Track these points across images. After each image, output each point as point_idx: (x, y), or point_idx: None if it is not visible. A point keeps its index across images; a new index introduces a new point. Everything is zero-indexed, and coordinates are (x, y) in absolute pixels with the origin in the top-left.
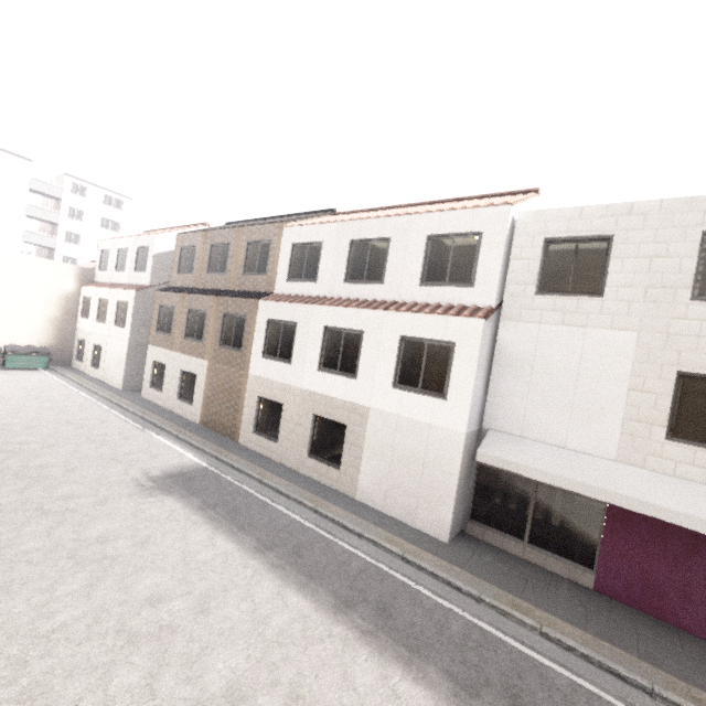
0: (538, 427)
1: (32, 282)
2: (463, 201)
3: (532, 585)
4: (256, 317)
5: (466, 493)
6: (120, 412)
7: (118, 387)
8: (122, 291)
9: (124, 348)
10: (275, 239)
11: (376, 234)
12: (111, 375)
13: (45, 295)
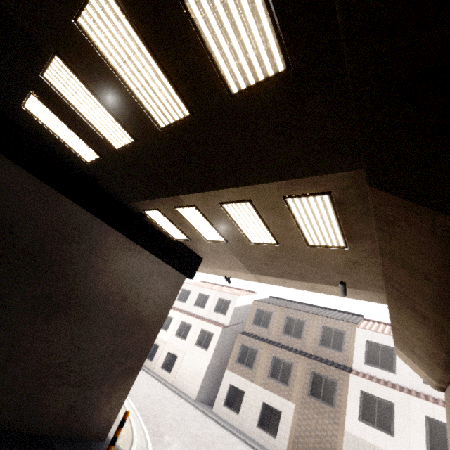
0: None
1: None
2: None
3: None
4: (348, 385)
5: None
6: (224, 429)
7: (191, 396)
8: (209, 324)
9: (204, 365)
10: (349, 332)
11: None
12: (185, 383)
13: None
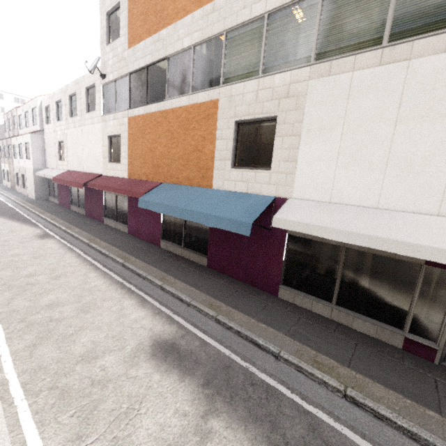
0: (50, 164)
1: None
2: None
3: (41, 203)
4: (11, 144)
5: (47, 188)
6: None
7: None
8: None
9: None
10: (16, 114)
11: (27, 109)
12: None
13: None
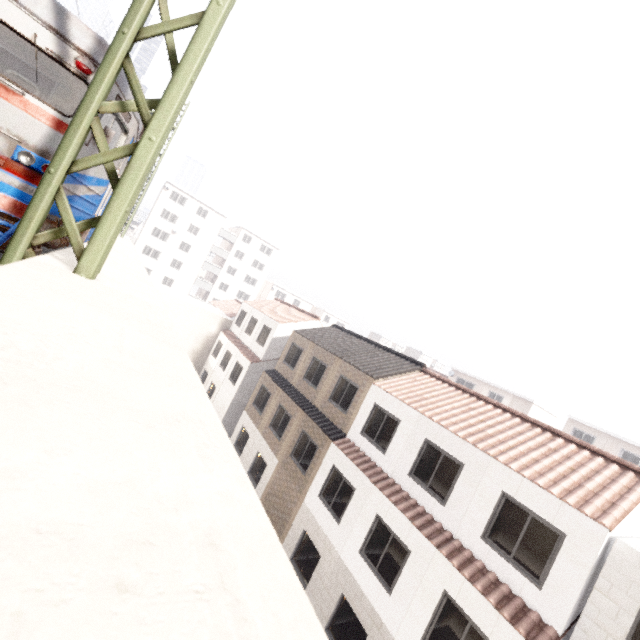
0: None
1: (192, 324)
2: (558, 439)
3: None
4: (325, 454)
5: None
6: None
7: None
8: (243, 357)
9: (228, 401)
10: (362, 389)
11: (451, 451)
12: None
13: (197, 333)
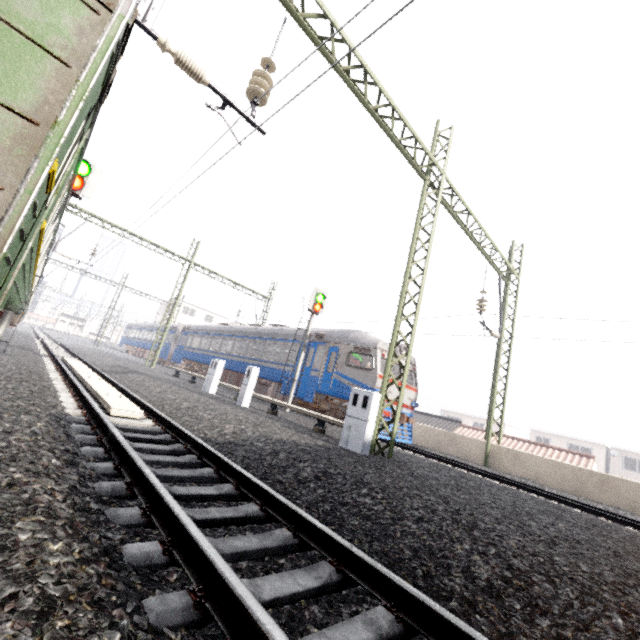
0: None
1: None
2: (549, 449)
3: None
4: None
5: None
6: None
7: None
8: None
9: None
10: None
11: None
12: None
13: None
